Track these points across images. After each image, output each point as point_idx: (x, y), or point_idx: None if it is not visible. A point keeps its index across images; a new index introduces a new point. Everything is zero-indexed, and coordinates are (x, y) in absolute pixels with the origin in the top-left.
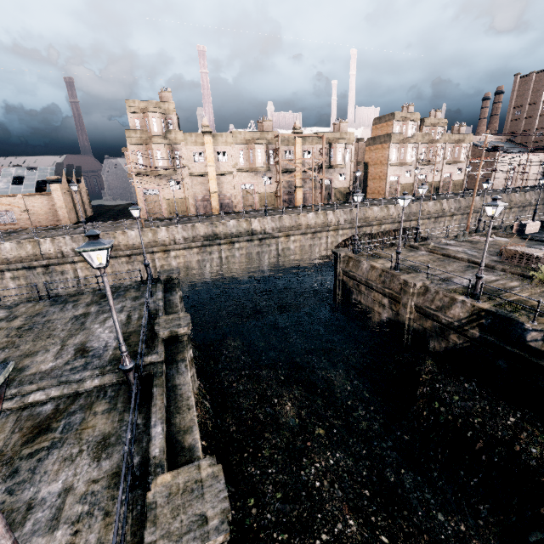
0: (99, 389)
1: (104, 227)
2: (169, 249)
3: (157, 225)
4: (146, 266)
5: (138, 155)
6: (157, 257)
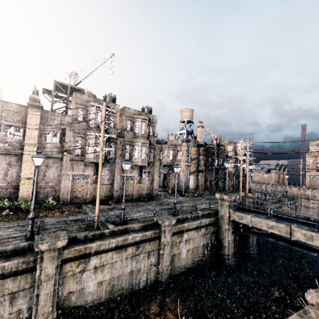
0: (260, 199)
1: (285, 186)
2: (309, 199)
3: (307, 188)
4: (286, 192)
5: (310, 161)
6: (303, 200)
